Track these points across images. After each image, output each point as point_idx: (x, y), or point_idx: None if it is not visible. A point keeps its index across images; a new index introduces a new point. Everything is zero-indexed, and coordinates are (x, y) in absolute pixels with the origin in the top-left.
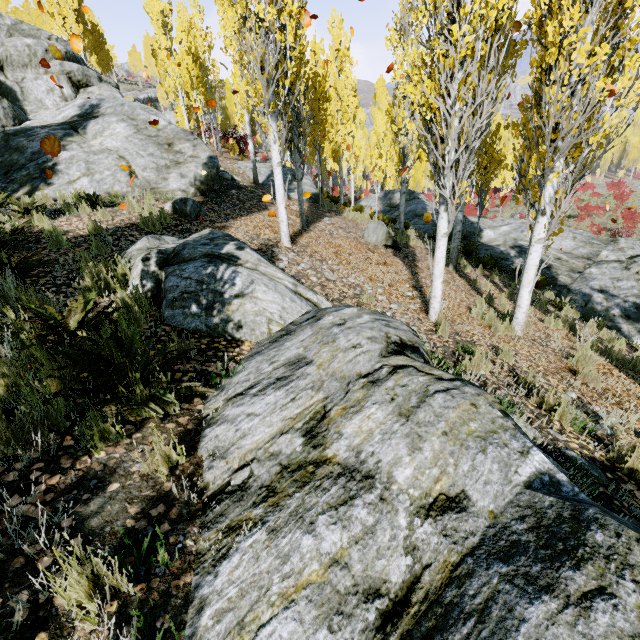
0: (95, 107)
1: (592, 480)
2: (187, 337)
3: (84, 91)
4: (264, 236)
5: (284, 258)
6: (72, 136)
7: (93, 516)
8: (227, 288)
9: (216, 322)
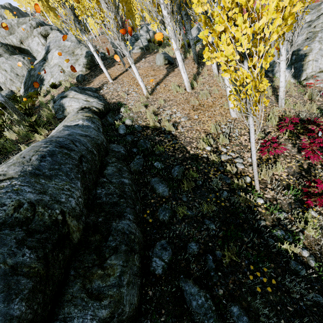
0: (48, 47)
1: (135, 130)
2: (59, 120)
3: (48, 38)
4: (105, 80)
5: (105, 88)
6: (45, 63)
7: (29, 145)
8: (65, 105)
9: (65, 114)
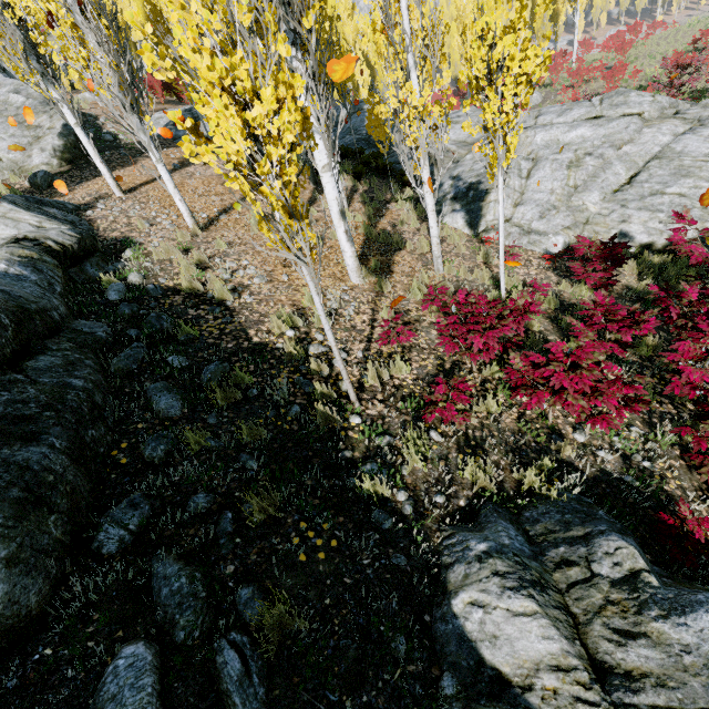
0: None
1: (146, 295)
2: None
3: None
4: (104, 191)
5: (101, 207)
6: None
7: None
8: None
9: None
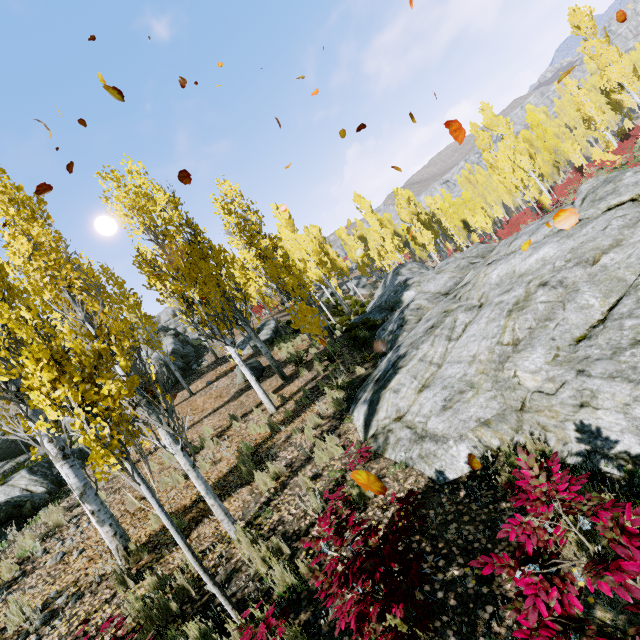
0: None
1: None
2: None
3: None
4: None
5: None
6: None
7: None
8: None
9: None
